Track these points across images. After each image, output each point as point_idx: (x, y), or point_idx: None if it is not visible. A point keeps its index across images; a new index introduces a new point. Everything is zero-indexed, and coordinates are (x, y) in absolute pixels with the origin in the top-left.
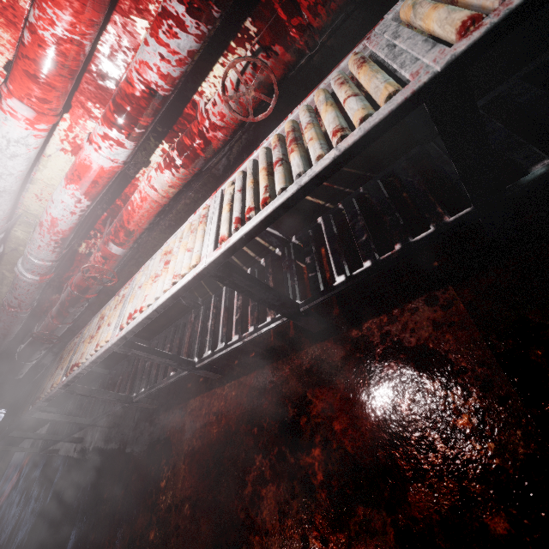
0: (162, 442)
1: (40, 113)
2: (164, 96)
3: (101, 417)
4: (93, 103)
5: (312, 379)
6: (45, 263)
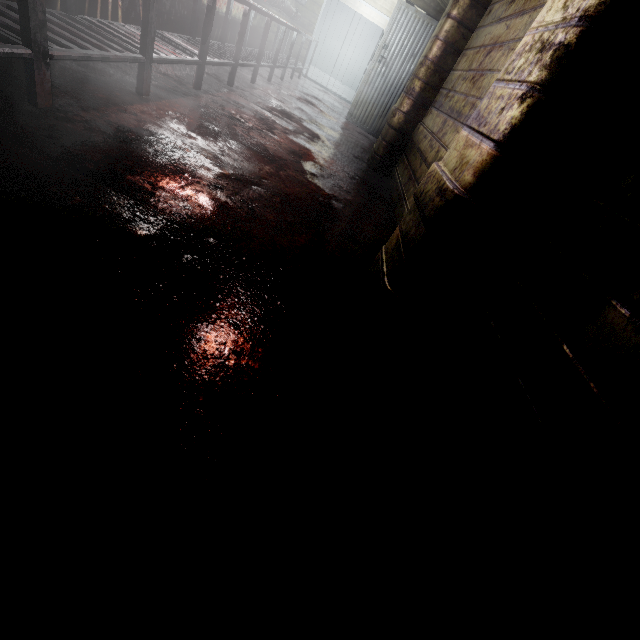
0: (134, 131)
1: None
2: None
3: None
4: None
5: (220, 105)
6: None
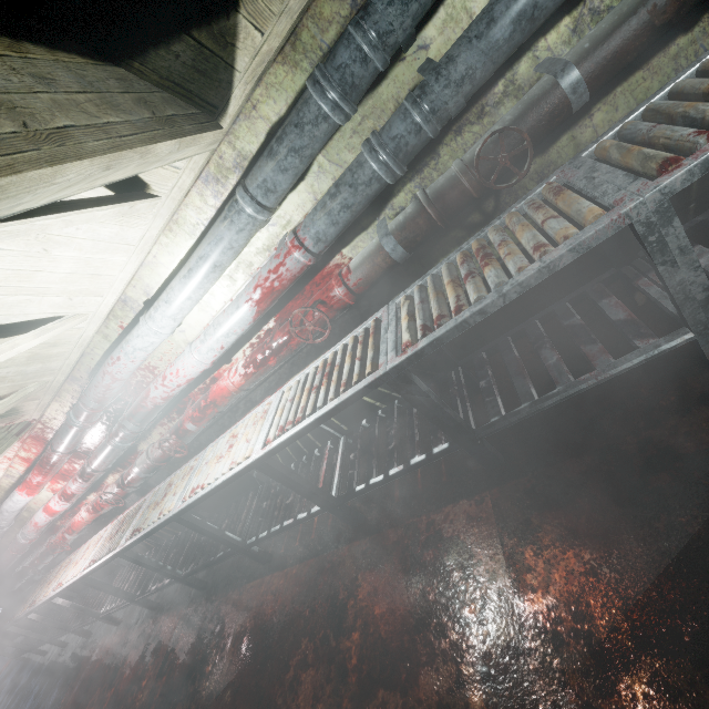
0: (78, 668)
1: (32, 495)
2: (81, 493)
3: (55, 637)
4: (61, 480)
5: (136, 643)
6: (32, 536)
